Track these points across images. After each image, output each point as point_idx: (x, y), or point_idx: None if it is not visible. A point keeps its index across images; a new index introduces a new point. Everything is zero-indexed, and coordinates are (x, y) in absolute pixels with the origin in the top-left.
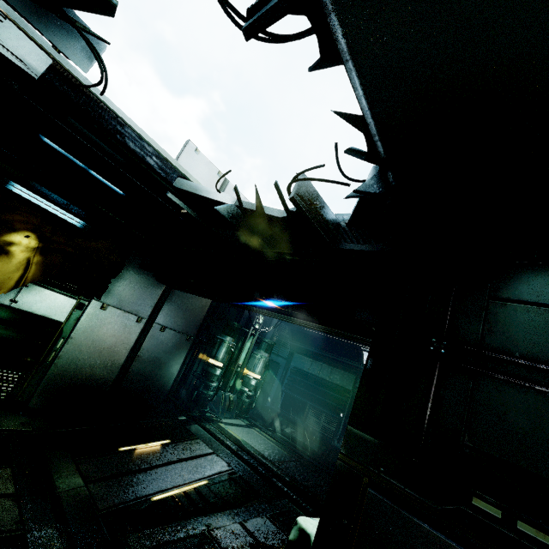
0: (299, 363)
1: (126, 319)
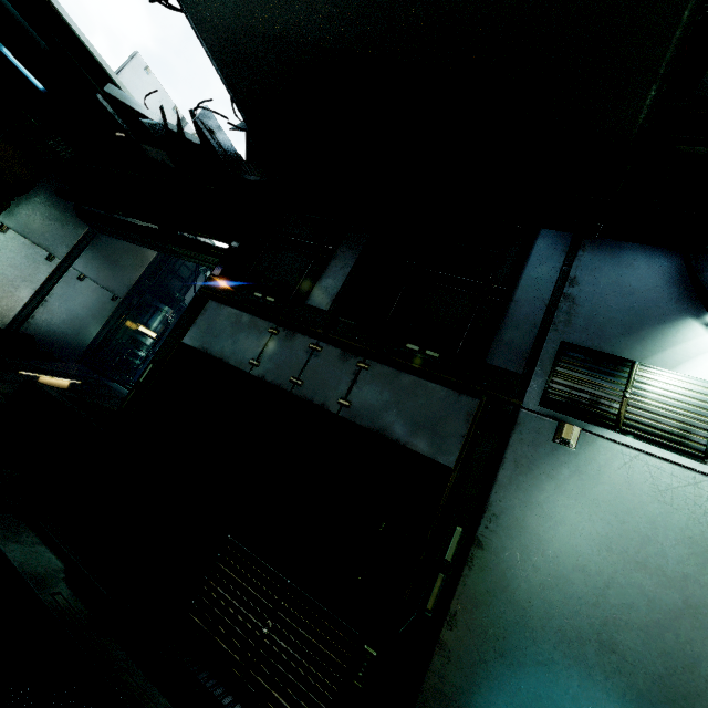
0: None
1: (33, 252)
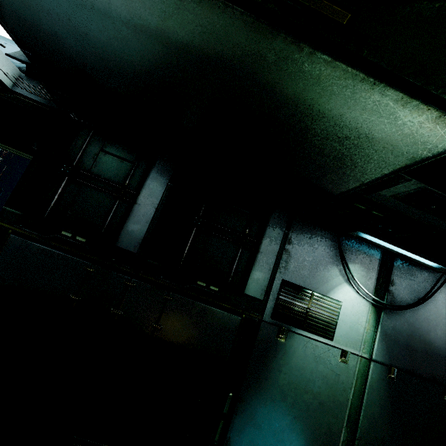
0: None
1: None
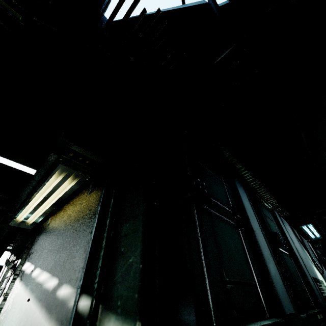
0: None
1: None
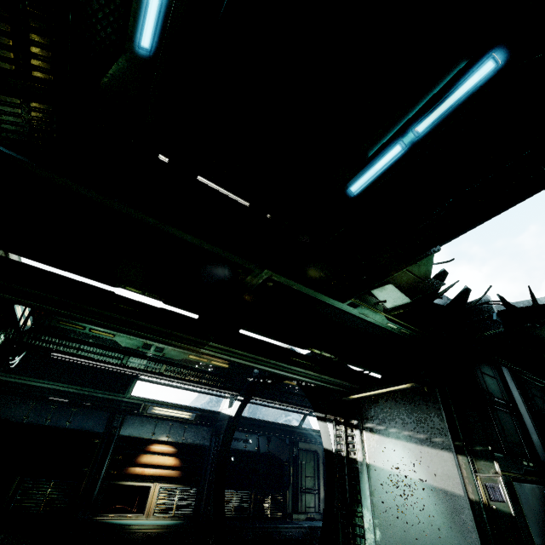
0: (3, 410)
1: None
